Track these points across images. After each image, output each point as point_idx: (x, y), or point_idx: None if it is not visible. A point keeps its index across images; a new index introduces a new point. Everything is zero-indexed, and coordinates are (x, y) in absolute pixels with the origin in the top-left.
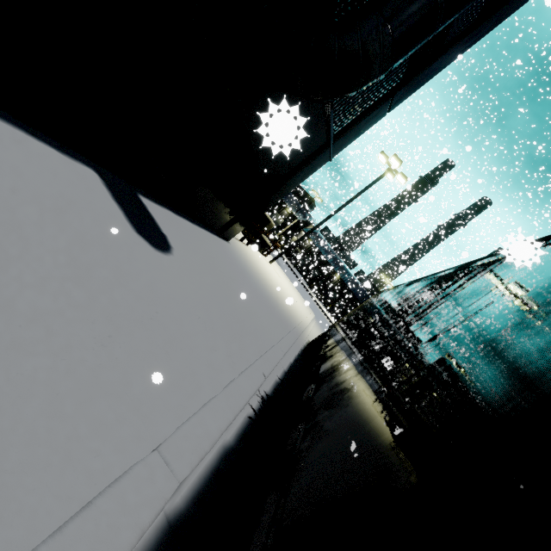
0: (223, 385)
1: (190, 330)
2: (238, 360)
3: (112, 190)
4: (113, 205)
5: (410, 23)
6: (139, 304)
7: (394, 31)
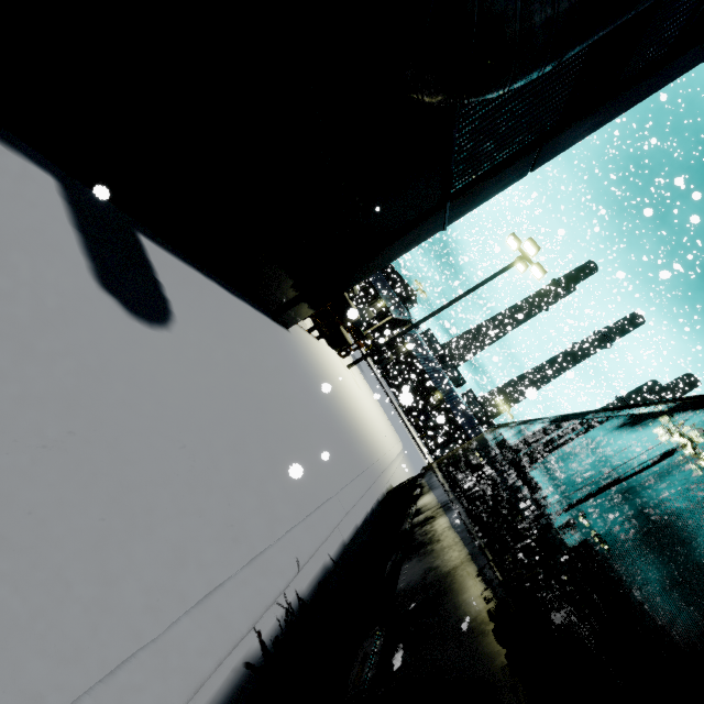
0: (191, 600)
1: (150, 472)
2: (250, 533)
3: (78, 212)
4: (65, 231)
5: None
6: (23, 412)
7: None
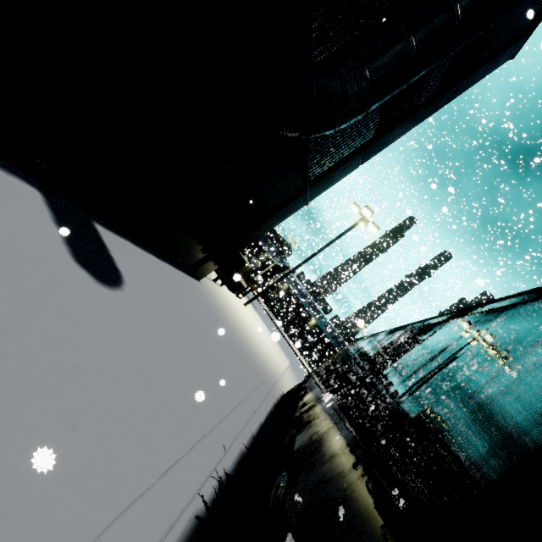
0: (160, 472)
1: (125, 388)
2: (191, 428)
3: (56, 213)
4: (51, 228)
5: (386, 68)
6: (47, 353)
7: (371, 73)
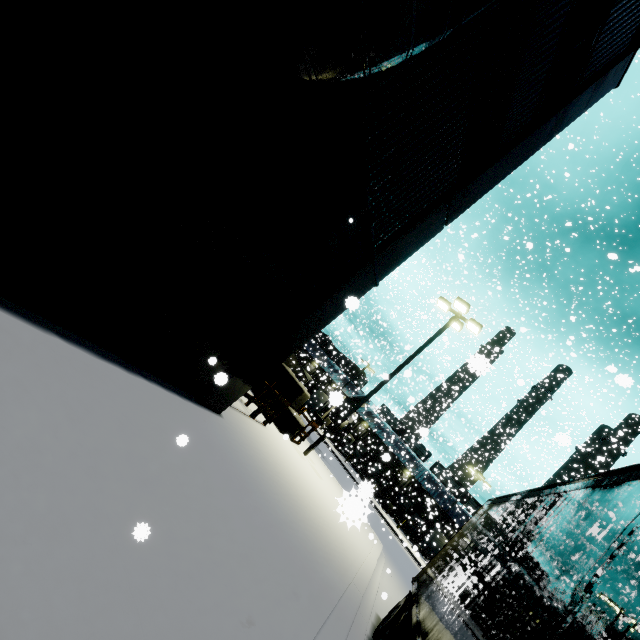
0: None
1: None
2: None
3: None
4: None
5: None
6: None
7: None
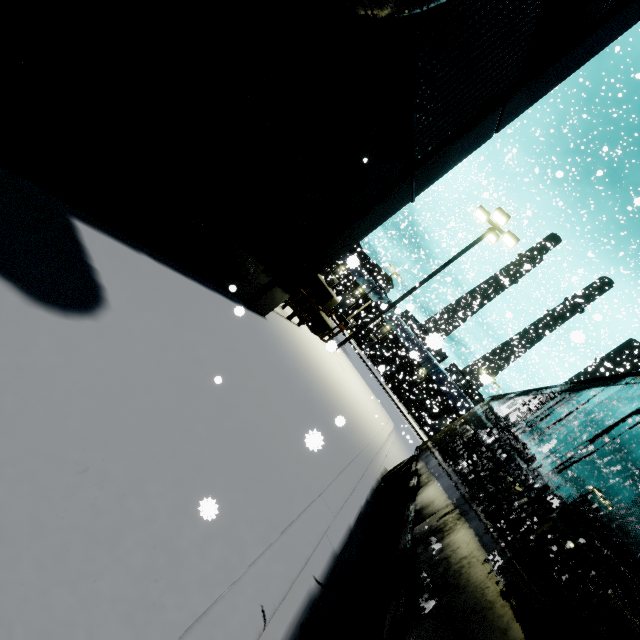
0: None
1: (4, 523)
2: (186, 585)
3: None
4: None
5: None
6: None
7: None
